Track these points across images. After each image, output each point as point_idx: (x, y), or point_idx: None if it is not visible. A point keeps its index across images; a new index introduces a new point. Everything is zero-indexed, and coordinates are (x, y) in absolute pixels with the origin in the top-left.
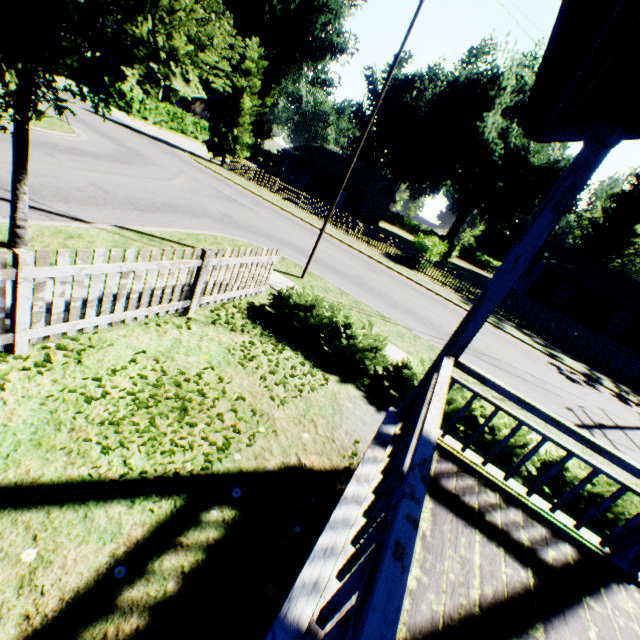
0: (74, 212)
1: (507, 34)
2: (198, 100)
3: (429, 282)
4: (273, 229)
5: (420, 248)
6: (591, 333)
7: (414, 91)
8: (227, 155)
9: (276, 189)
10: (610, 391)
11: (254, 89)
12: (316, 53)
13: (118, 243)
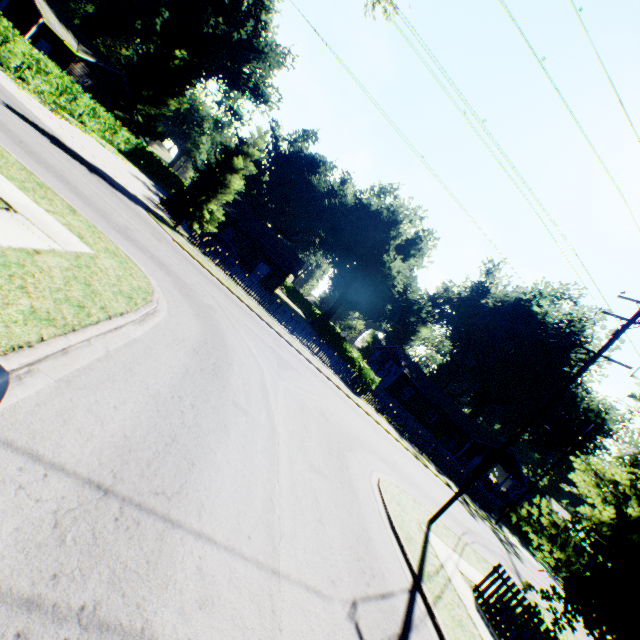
0: (396, 577)
1: (411, 198)
2: (83, 60)
3: (377, 415)
4: (333, 409)
5: (370, 381)
6: (416, 422)
7: (318, 174)
8: (194, 226)
9: (247, 285)
10: (473, 509)
11: (247, 171)
12: (239, 86)
13: (455, 620)
